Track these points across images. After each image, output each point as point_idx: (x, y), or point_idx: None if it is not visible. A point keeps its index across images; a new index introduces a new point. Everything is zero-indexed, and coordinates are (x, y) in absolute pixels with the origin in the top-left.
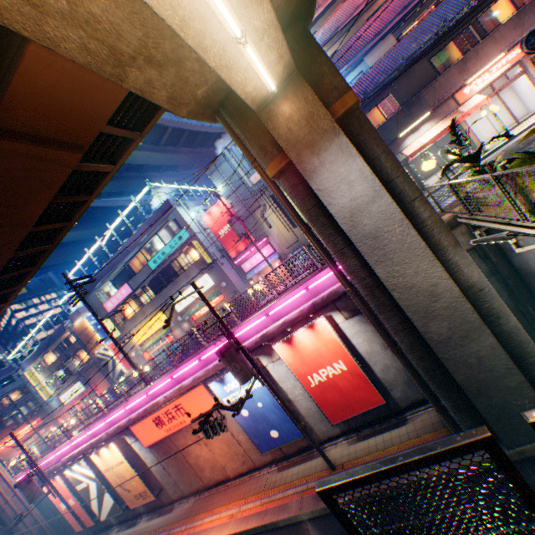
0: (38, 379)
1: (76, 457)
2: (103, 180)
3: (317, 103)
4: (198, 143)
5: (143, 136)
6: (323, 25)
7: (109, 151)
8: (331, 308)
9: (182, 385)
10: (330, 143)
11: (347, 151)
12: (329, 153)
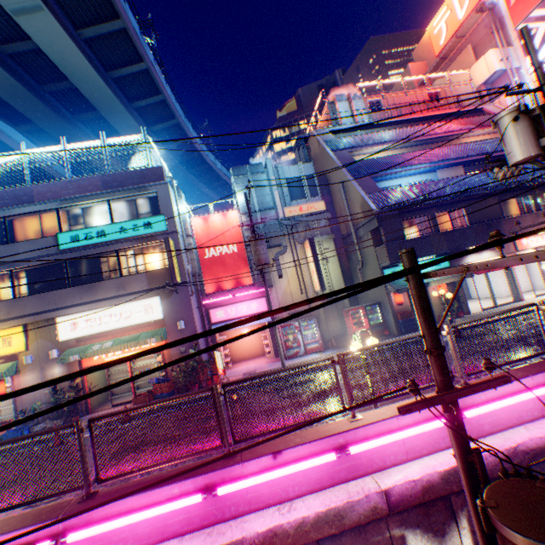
0: None
1: None
2: None
3: None
4: (187, 160)
5: None
6: (400, 129)
7: None
8: None
9: None
10: None
11: None
12: None
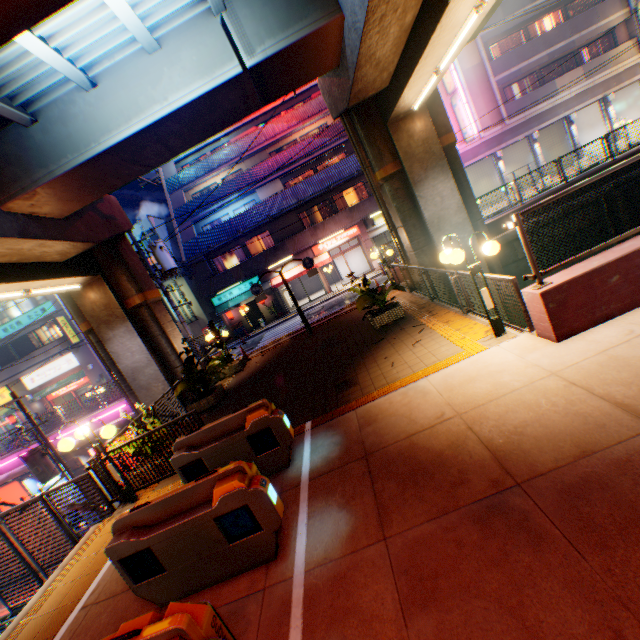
0: None
1: None
2: None
3: (114, 298)
4: None
5: None
6: (233, 144)
7: None
8: None
9: None
10: (122, 325)
11: (133, 332)
12: (121, 330)
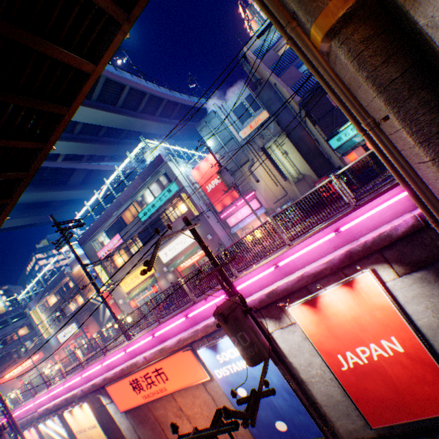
0: (40, 317)
1: (51, 410)
2: (82, 88)
3: None
4: (188, 116)
5: (131, 21)
6: None
7: (88, 41)
8: (375, 260)
9: (164, 346)
10: None
11: None
12: None
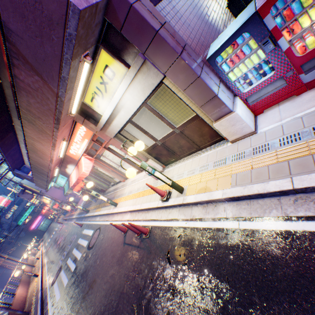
0: None
1: None
2: None
3: None
4: None
5: None
6: None
7: None
8: None
9: None
10: None
11: None
12: None
